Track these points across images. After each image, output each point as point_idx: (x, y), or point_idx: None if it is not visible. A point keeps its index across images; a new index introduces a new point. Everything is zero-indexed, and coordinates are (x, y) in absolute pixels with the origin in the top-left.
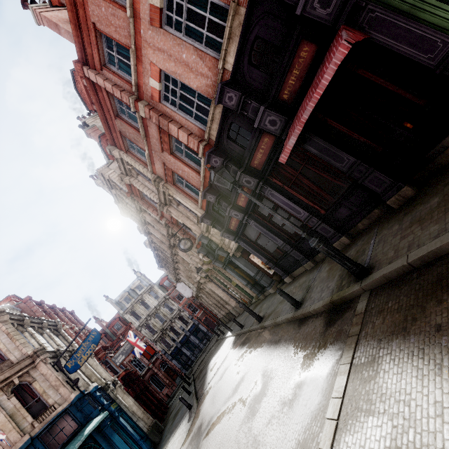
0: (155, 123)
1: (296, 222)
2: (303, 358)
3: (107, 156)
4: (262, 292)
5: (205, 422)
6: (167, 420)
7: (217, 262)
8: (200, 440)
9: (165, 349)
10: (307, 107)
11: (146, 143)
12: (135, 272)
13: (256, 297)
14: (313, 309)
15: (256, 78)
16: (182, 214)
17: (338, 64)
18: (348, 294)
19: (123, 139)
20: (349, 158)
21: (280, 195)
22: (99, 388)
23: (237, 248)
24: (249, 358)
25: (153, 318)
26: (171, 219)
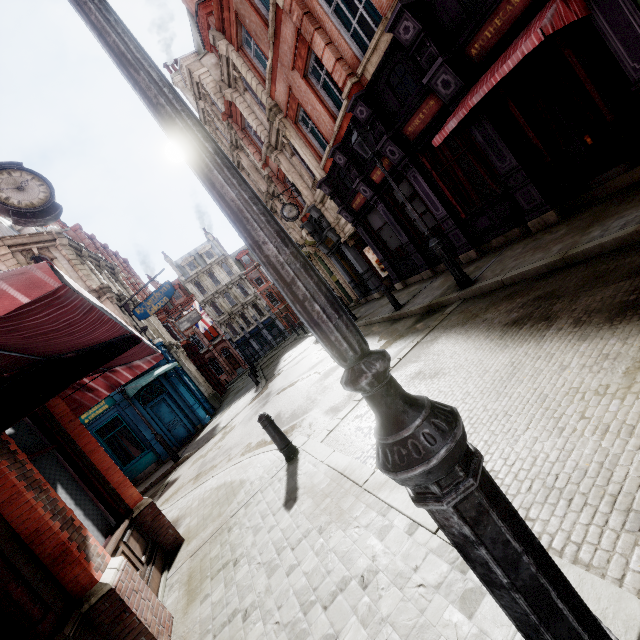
0: (295, 23)
1: (431, 220)
2: (384, 343)
3: (203, 42)
4: (366, 295)
5: (276, 389)
6: (227, 396)
7: (323, 245)
8: (270, 398)
9: (231, 335)
10: (480, 91)
11: (273, 47)
12: (205, 233)
13: (356, 301)
14: (410, 310)
15: (449, 9)
16: (294, 169)
17: (525, 53)
18: (445, 300)
19: (238, 27)
20: (512, 160)
21: (423, 181)
22: (163, 345)
23: (352, 235)
24: None
25: (222, 297)
26: (277, 173)
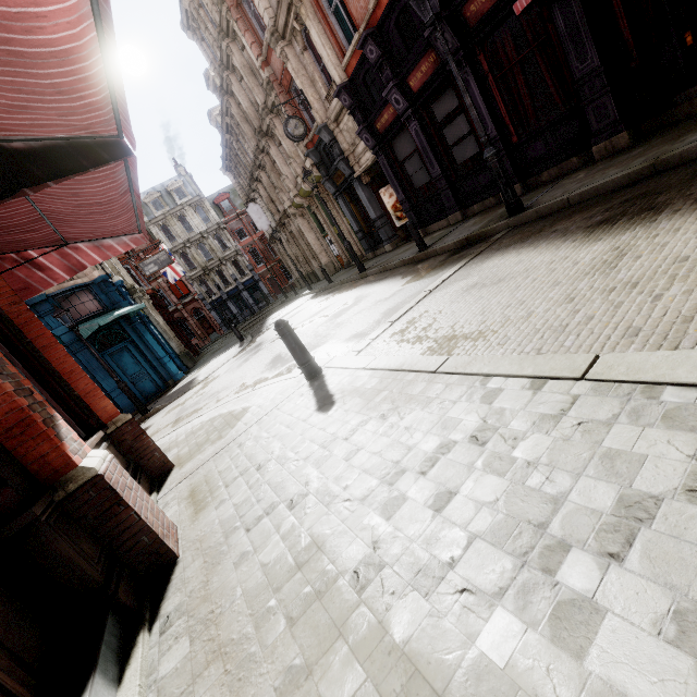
0: None
1: (473, 146)
2: (412, 278)
3: None
4: (374, 249)
5: (268, 340)
6: (201, 357)
7: (330, 182)
8: (262, 347)
9: (205, 294)
10: None
11: None
12: (175, 165)
13: (360, 257)
14: (442, 246)
15: None
16: (304, 71)
17: None
18: (490, 229)
19: None
20: (594, 58)
21: (476, 87)
22: (124, 287)
23: (368, 170)
24: (338, 296)
25: (195, 248)
26: (281, 76)
